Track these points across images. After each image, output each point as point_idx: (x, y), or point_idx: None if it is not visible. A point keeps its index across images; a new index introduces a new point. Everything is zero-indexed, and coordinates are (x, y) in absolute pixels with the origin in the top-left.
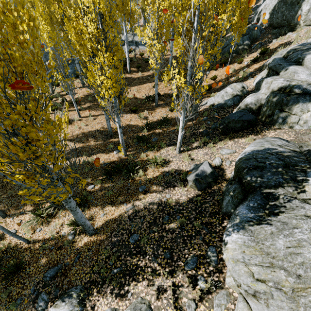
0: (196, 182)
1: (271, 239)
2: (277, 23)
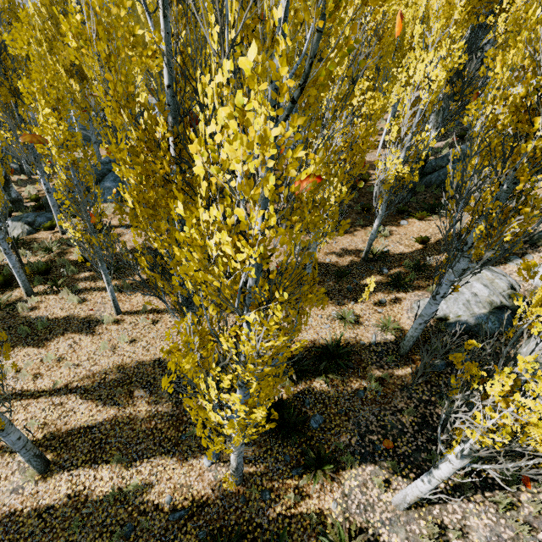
0: None
1: None
2: None
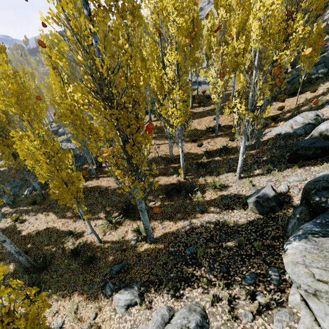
0: (257, 204)
1: None
2: None
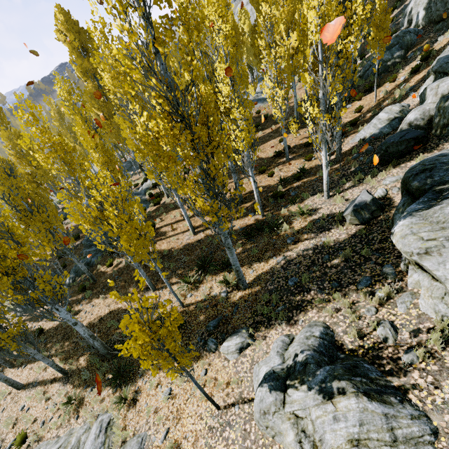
0: (355, 213)
1: (440, 211)
2: (438, 16)
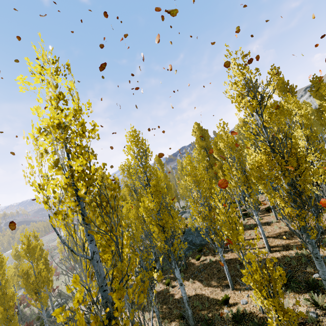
0: None
1: None
2: None
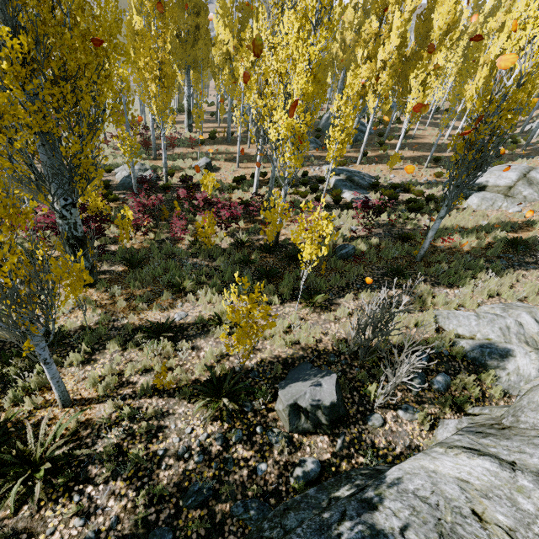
0: None
1: None
2: None
